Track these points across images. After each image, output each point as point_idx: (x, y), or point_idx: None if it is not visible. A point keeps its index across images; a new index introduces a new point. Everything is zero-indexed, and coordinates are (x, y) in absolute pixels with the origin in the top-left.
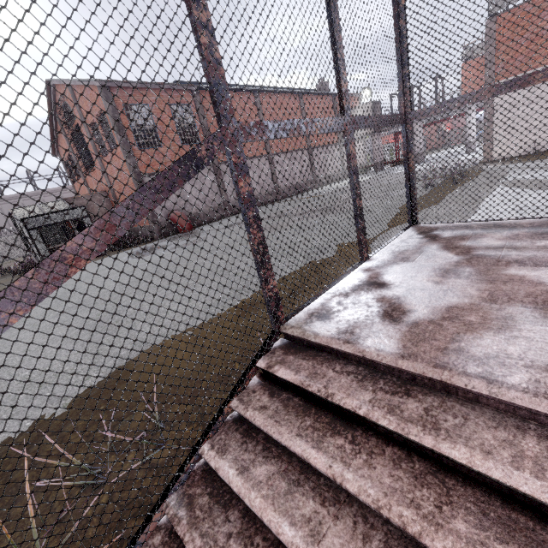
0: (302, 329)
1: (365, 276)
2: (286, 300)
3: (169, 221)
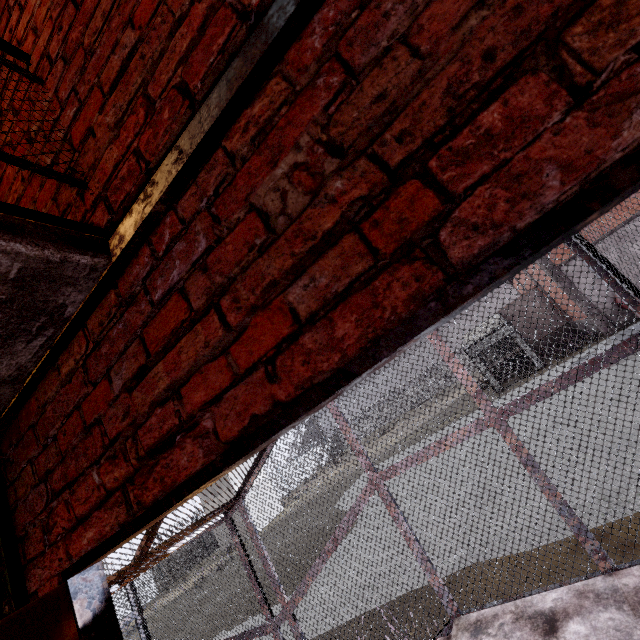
0: (456, 632)
1: (563, 603)
2: (637, 552)
3: (617, 306)
